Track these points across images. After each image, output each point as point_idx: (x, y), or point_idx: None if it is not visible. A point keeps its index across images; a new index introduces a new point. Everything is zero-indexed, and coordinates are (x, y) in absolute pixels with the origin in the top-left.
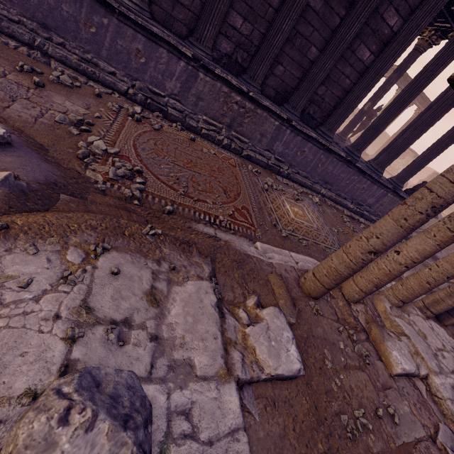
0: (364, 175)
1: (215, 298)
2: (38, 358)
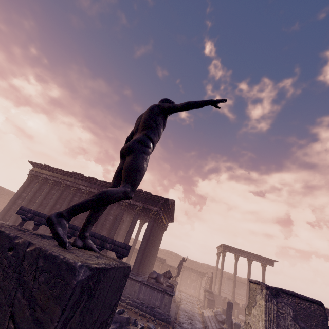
0: None
1: None
2: None
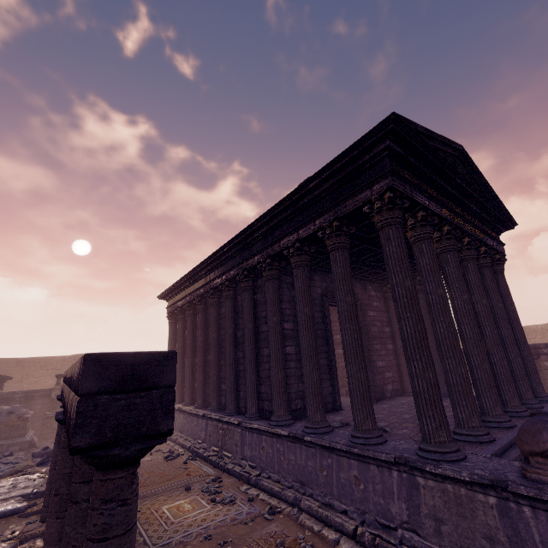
0: (334, 451)
1: (29, 492)
2: (6, 484)
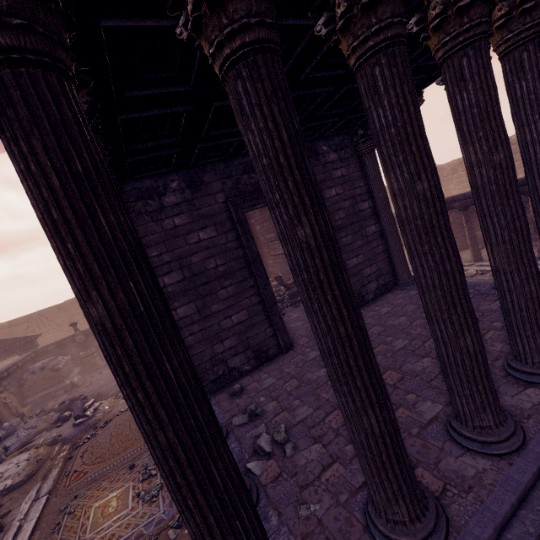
0: None
1: (2, 489)
2: None
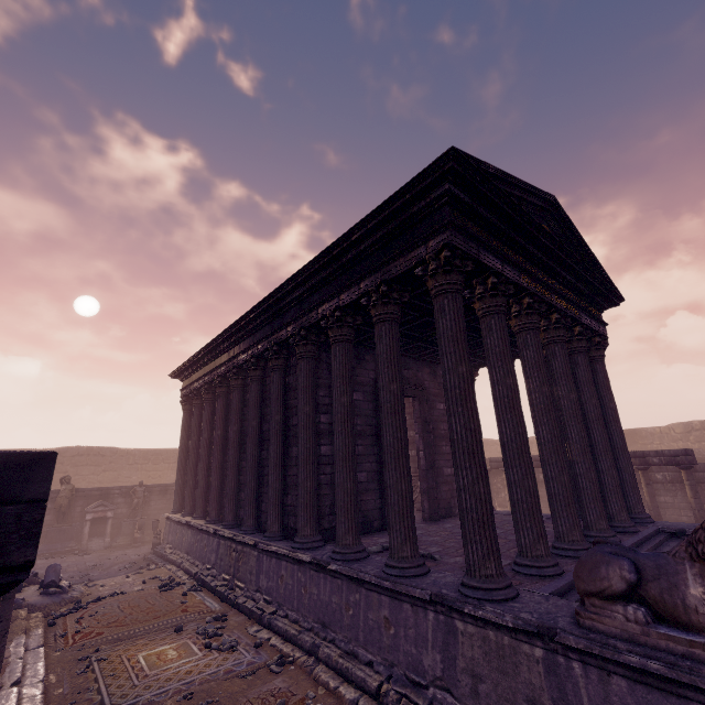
0: (364, 584)
1: None
2: None
